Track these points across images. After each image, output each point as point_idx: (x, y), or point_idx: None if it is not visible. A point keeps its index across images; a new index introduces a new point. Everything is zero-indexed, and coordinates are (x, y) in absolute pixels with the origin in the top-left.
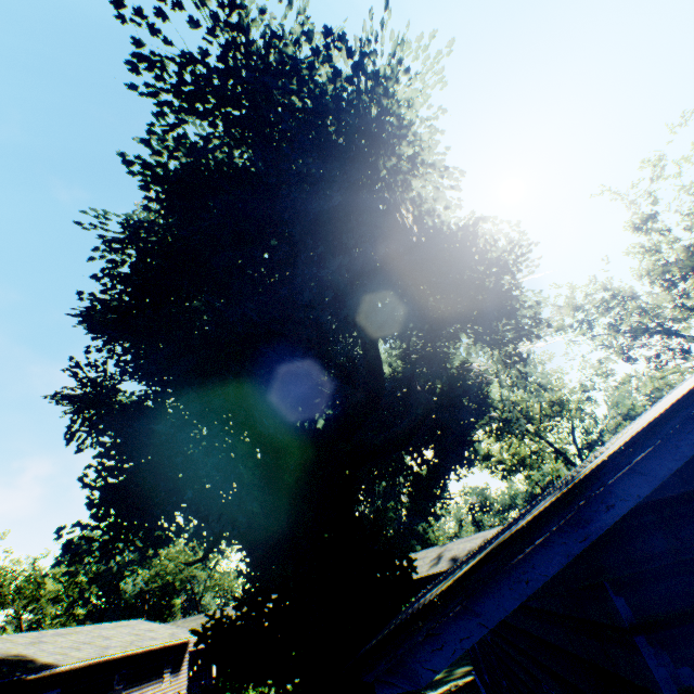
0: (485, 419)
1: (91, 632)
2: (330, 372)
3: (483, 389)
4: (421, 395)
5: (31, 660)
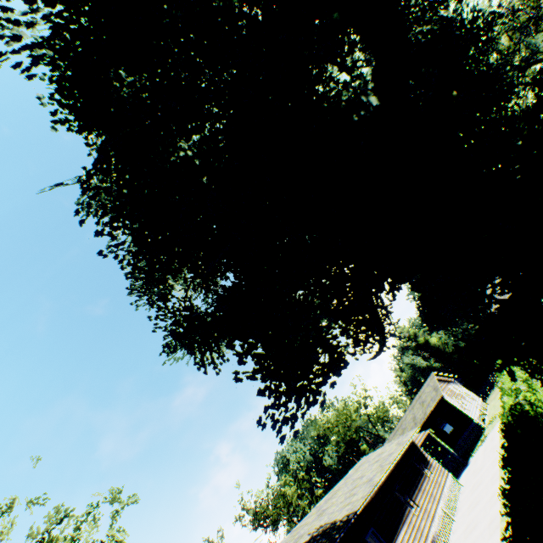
0: (494, 27)
1: (346, 483)
2: (332, 60)
3: (461, 22)
4: (423, 43)
5: (333, 523)
